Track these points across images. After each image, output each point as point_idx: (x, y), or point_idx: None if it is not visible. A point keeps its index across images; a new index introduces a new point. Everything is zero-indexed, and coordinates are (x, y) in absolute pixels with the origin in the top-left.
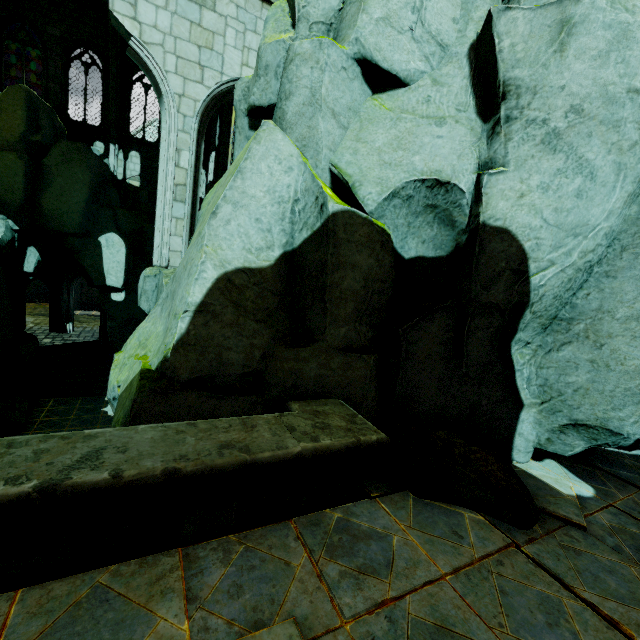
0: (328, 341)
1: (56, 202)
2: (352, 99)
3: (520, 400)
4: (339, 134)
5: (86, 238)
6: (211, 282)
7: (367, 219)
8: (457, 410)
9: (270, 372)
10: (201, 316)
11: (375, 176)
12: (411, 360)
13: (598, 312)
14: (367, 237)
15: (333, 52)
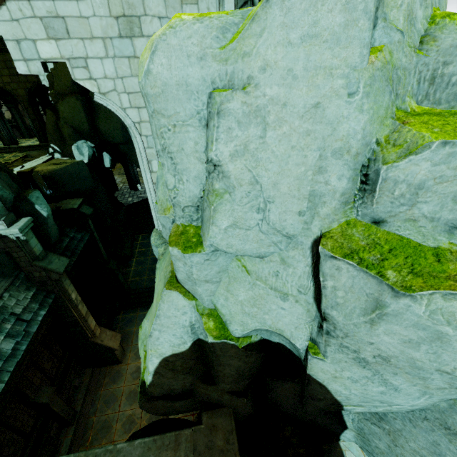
0: (221, 387)
1: (106, 124)
2: (219, 266)
3: (345, 425)
4: (214, 286)
5: (129, 143)
6: (157, 364)
7: (234, 346)
8: (302, 418)
9: (196, 390)
10: (157, 376)
11: (239, 319)
12: (275, 391)
13: (399, 431)
14: (236, 353)
15: (194, 258)
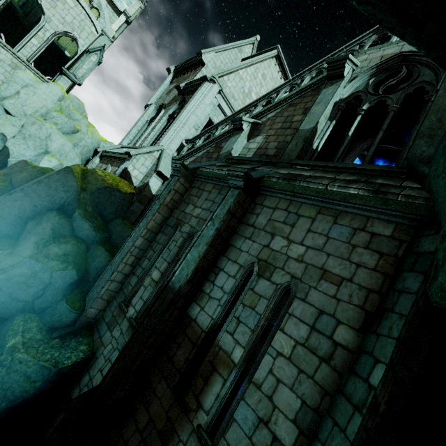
0: None
1: None
2: None
3: None
4: None
5: None
6: None
7: None
8: None
9: None
10: None
11: None
12: None
13: None
14: None
15: None
